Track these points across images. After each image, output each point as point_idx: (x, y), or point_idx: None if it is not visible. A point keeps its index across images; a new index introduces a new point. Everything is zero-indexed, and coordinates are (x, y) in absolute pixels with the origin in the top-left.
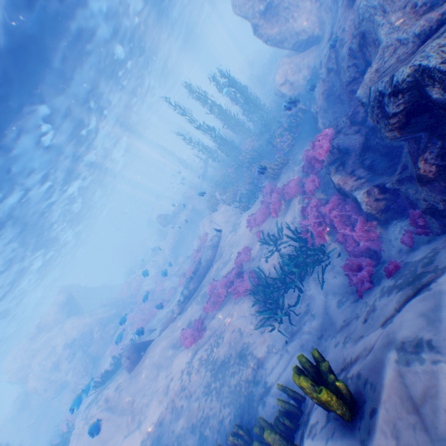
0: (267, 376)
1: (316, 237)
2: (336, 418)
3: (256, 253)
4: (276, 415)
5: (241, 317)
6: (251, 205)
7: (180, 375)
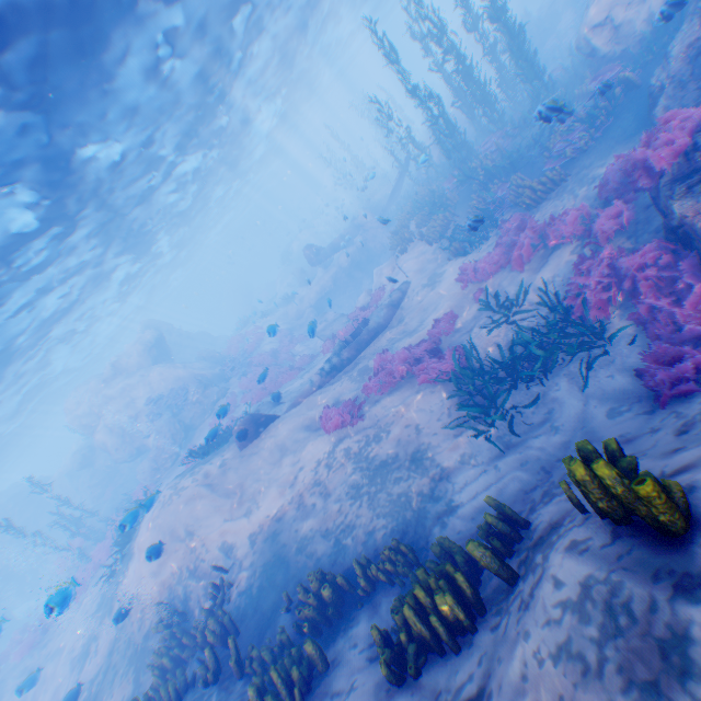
0: (455, 493)
1: (593, 309)
2: (633, 534)
3: (466, 324)
4: (468, 538)
5: (423, 410)
6: (472, 250)
7: (315, 466)
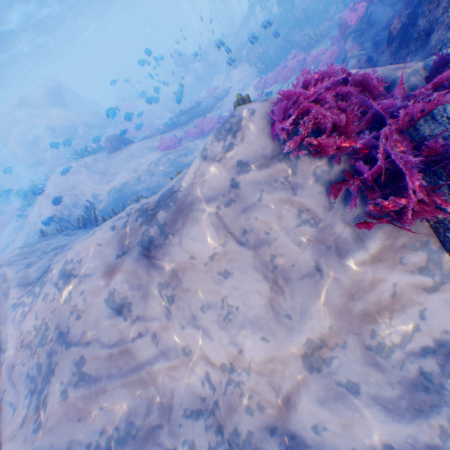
0: None
1: None
2: None
3: None
4: None
5: None
6: (270, 72)
7: (150, 164)
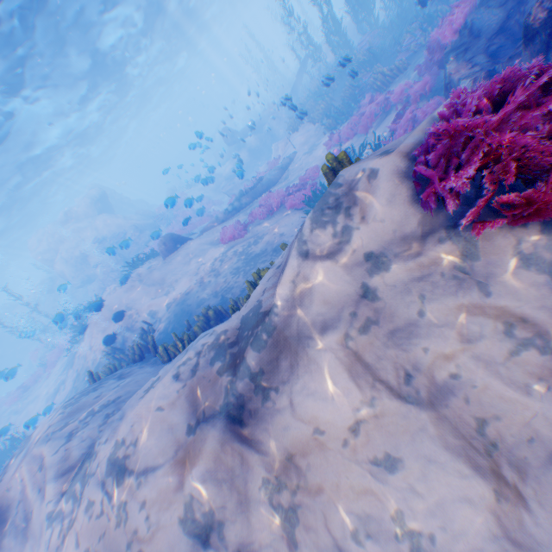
0: None
1: None
2: None
3: None
4: None
5: (288, 225)
6: (341, 126)
7: (214, 262)
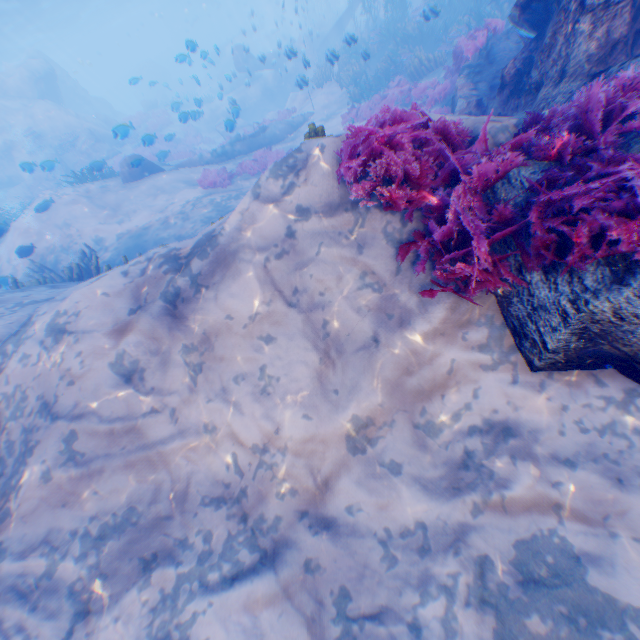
0: None
1: None
2: None
3: None
4: None
5: None
6: (366, 102)
7: (185, 205)
